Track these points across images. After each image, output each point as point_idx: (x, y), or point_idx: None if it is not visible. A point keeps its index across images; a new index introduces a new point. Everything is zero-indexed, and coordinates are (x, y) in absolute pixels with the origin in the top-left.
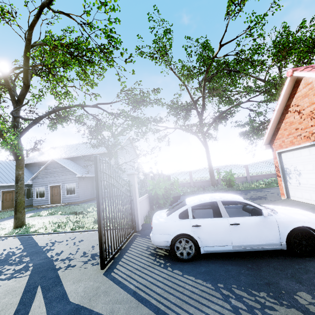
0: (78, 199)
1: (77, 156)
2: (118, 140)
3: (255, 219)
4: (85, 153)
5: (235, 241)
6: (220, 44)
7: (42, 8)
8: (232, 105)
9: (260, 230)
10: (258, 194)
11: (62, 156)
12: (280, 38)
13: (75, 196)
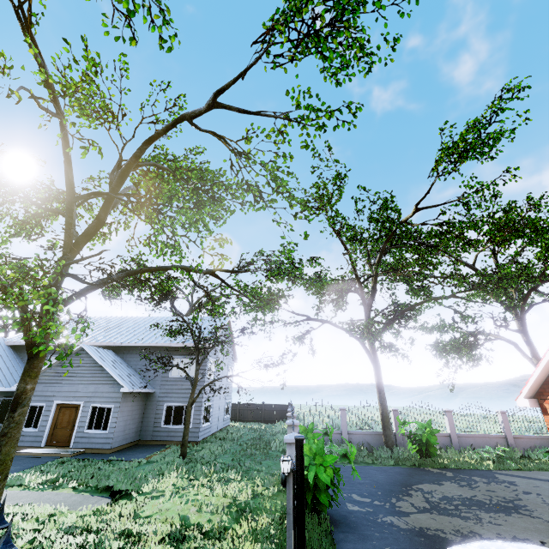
0: (109, 443)
1: (128, 345)
2: (230, 334)
3: None
4: (146, 342)
5: None
6: (416, 206)
7: (180, 120)
8: (427, 299)
9: None
10: (497, 489)
11: (98, 340)
12: (502, 213)
13: (104, 434)
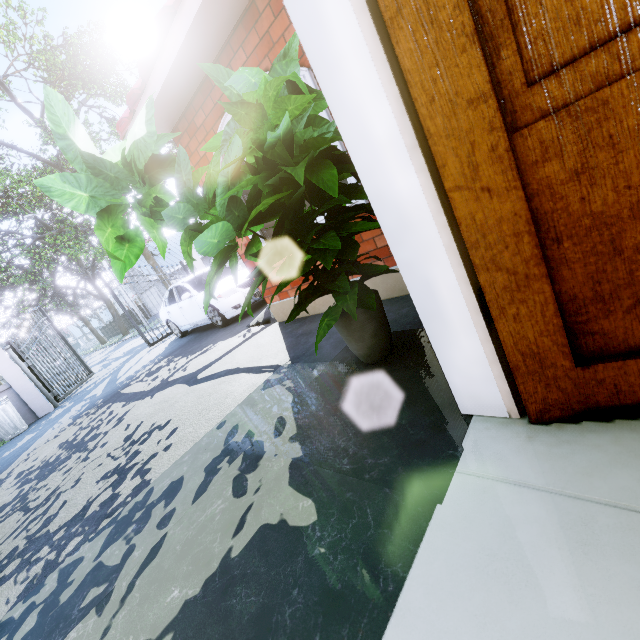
0: None
1: None
2: None
3: (187, 301)
4: None
5: (189, 321)
6: None
7: None
8: None
9: (193, 310)
10: None
11: None
12: None
13: None
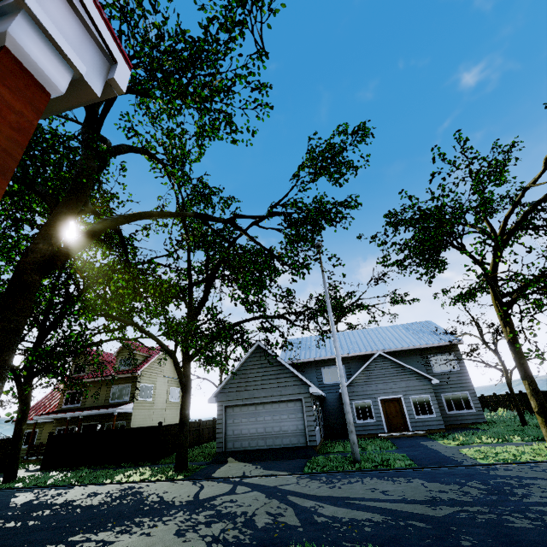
0: (441, 424)
1: (389, 350)
2: None
3: None
4: (405, 346)
5: None
6: None
7: None
8: None
9: None
10: None
11: (359, 350)
12: None
13: (433, 417)
